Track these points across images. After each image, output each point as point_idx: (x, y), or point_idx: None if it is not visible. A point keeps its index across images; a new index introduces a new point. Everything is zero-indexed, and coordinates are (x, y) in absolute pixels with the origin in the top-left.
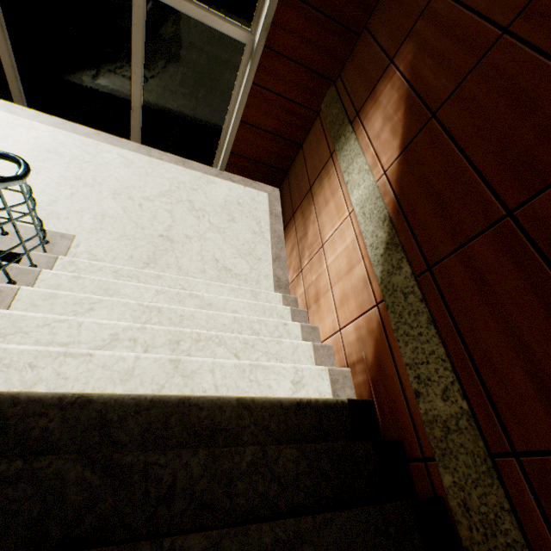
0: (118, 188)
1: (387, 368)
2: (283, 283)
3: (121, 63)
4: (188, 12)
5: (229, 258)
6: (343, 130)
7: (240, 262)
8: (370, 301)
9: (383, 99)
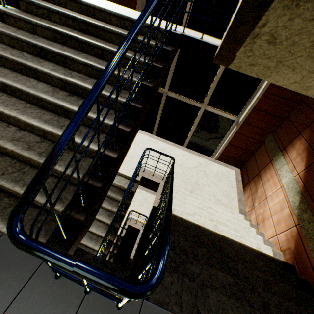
0: (180, 163)
1: (301, 251)
2: (243, 212)
3: (189, 125)
4: (216, 113)
5: (219, 196)
6: (277, 153)
7: (224, 198)
8: (292, 224)
9: (296, 146)
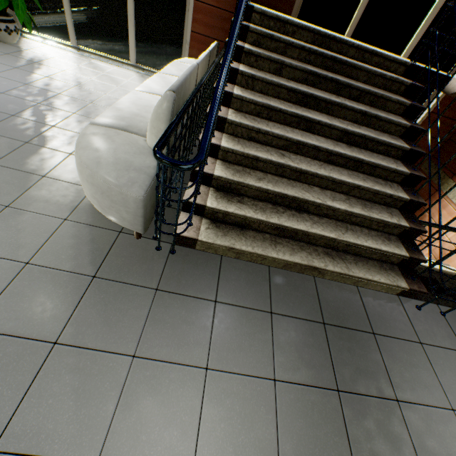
0: None
1: None
2: None
3: None
4: None
5: None
6: (445, 181)
7: None
8: None
9: None
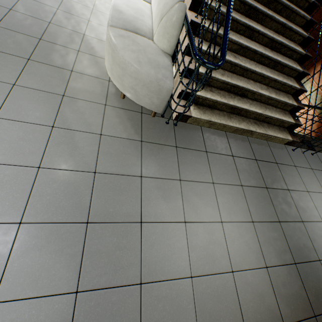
0: None
1: None
2: None
3: None
4: None
5: None
6: None
7: None
8: (315, 118)
9: (318, 69)
